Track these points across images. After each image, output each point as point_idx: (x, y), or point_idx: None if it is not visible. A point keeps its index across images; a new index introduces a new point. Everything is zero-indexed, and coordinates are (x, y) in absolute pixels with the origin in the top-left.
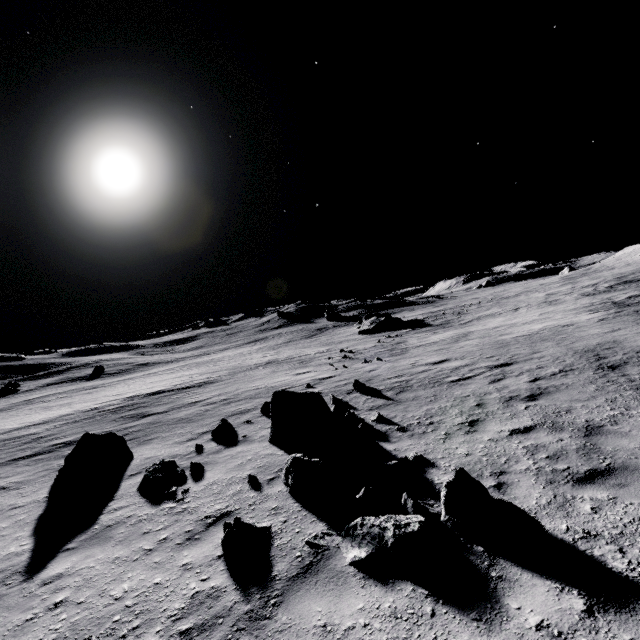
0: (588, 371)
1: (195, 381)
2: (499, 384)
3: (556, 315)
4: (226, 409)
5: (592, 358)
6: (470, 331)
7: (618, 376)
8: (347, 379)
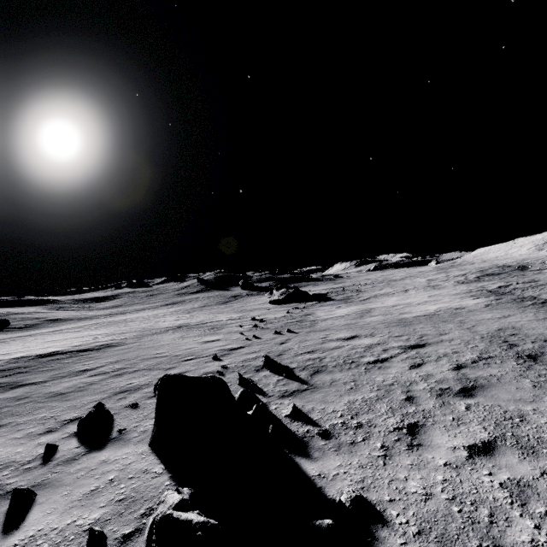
0: (509, 360)
1: (97, 343)
2: (421, 370)
3: (444, 298)
4: (115, 383)
5: (503, 345)
6: (371, 308)
7: (546, 369)
8: (257, 352)
